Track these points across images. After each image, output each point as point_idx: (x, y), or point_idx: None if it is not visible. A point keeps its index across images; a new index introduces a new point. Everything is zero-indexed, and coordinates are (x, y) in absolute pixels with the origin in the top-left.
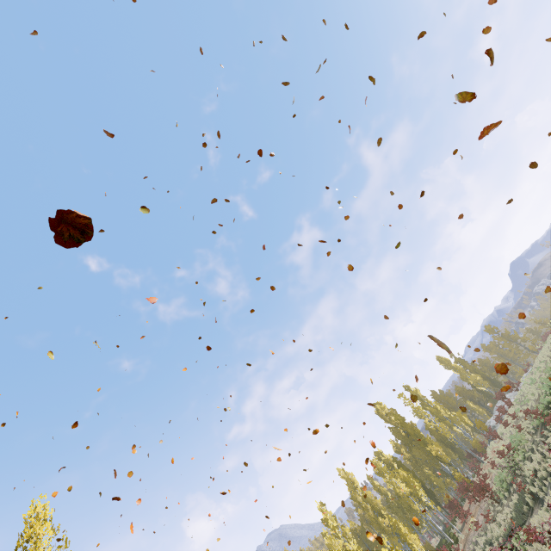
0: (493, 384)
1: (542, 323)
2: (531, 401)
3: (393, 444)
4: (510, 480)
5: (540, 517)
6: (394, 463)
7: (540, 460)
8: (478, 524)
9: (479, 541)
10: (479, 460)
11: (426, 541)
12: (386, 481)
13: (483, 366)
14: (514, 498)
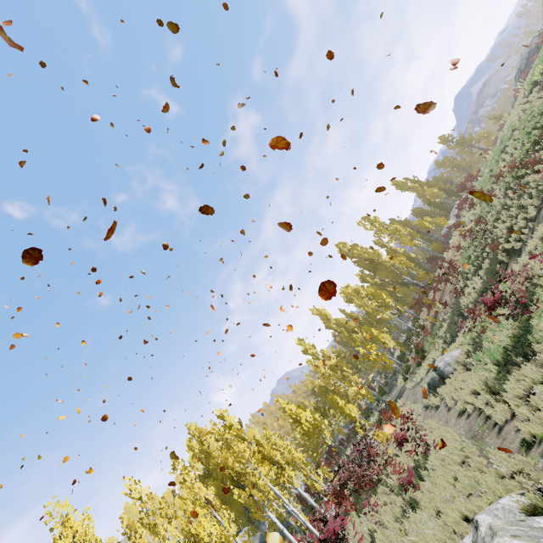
0: (448, 194)
1: (497, 117)
2: (501, 168)
3: (359, 277)
4: (478, 253)
5: (523, 262)
6: (362, 291)
7: (517, 213)
8: (446, 303)
9: (446, 318)
10: (441, 257)
11: (395, 340)
12: (355, 306)
13: (438, 181)
14: (485, 265)
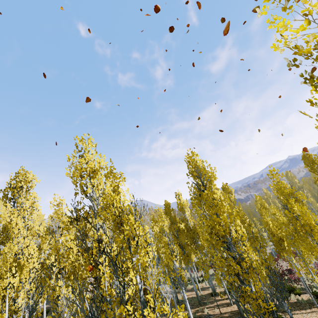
0: None
1: None
2: None
3: None
4: None
5: None
6: None
7: None
8: None
9: None
10: None
11: None
12: None
13: None
14: None
